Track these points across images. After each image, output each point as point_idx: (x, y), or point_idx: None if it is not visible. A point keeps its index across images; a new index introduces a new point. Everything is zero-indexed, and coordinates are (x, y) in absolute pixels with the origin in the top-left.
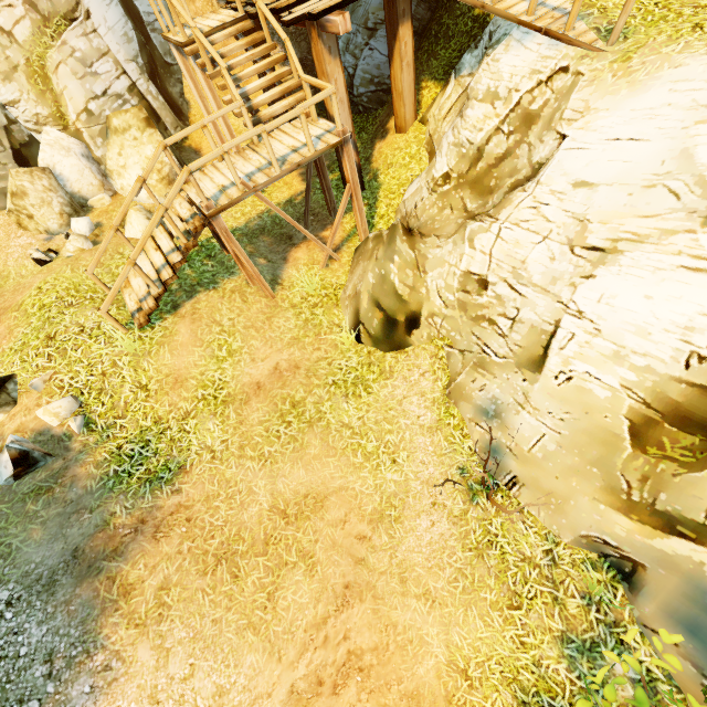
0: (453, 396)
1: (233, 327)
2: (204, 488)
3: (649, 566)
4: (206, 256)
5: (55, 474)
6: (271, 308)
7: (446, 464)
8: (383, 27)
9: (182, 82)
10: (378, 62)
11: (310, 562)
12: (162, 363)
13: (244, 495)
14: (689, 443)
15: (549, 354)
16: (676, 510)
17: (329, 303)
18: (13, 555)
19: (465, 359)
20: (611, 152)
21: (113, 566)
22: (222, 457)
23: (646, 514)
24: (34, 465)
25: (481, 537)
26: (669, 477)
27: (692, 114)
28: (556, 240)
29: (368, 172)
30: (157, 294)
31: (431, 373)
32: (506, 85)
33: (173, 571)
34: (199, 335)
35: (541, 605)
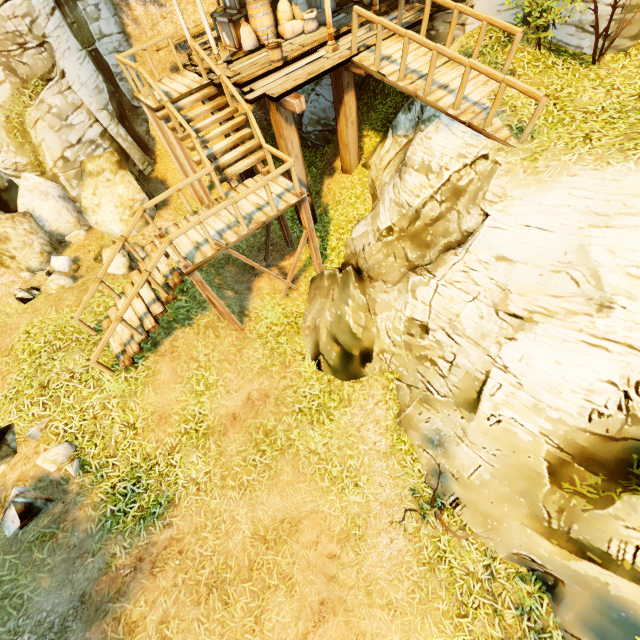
0: (403, 424)
1: (209, 362)
2: (193, 520)
3: (567, 582)
4: (179, 291)
5: (57, 519)
6: (241, 340)
7: (400, 486)
8: (328, 77)
9: (148, 121)
10: (324, 106)
11: (290, 583)
12: (148, 402)
13: (228, 524)
14: (594, 482)
15: (482, 398)
16: (586, 539)
17: (291, 331)
18: (26, 605)
19: (412, 393)
20: (525, 237)
21: (117, 606)
22: (206, 489)
23: (563, 540)
24: (37, 513)
25: (432, 553)
26: (580, 512)
27: (586, 217)
28: (483, 301)
29: (319, 206)
30: (140, 340)
31: (383, 403)
32: (438, 162)
33: (171, 604)
34: (179, 372)
35: (484, 615)
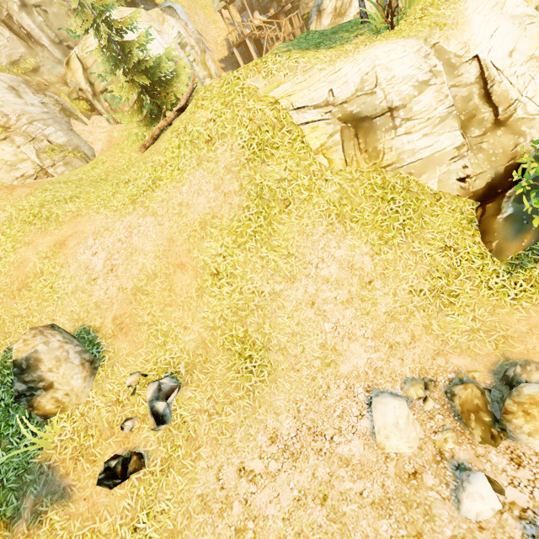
0: None
1: None
2: None
3: None
4: None
5: None
6: None
7: None
8: None
9: None
10: None
11: None
12: None
13: None
14: None
15: None
16: None
17: None
18: None
19: None
20: None
21: None
22: None
23: None
24: None
25: None
26: None
27: None
28: None
29: None
30: None
31: None
32: None
33: None
34: None
35: None
